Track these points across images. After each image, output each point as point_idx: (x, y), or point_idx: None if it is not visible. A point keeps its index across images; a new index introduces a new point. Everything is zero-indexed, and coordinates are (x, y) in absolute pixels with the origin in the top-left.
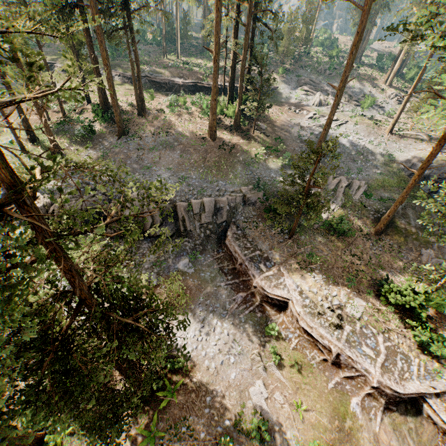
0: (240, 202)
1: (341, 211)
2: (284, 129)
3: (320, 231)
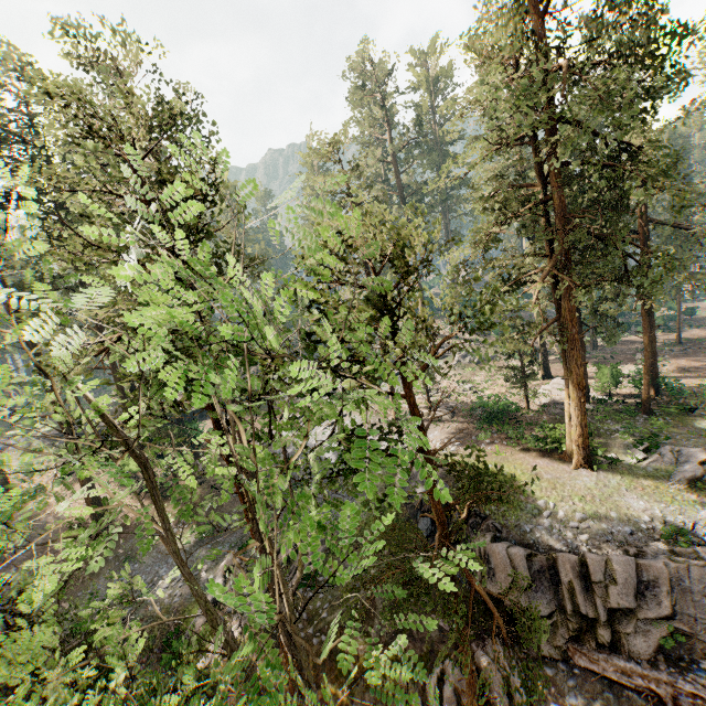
0: None
1: (246, 636)
2: None
3: None
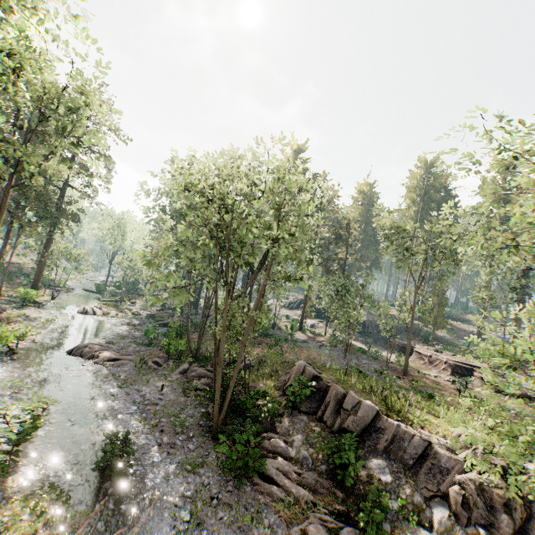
0: (404, 330)
1: None
2: (460, 328)
3: (458, 351)
